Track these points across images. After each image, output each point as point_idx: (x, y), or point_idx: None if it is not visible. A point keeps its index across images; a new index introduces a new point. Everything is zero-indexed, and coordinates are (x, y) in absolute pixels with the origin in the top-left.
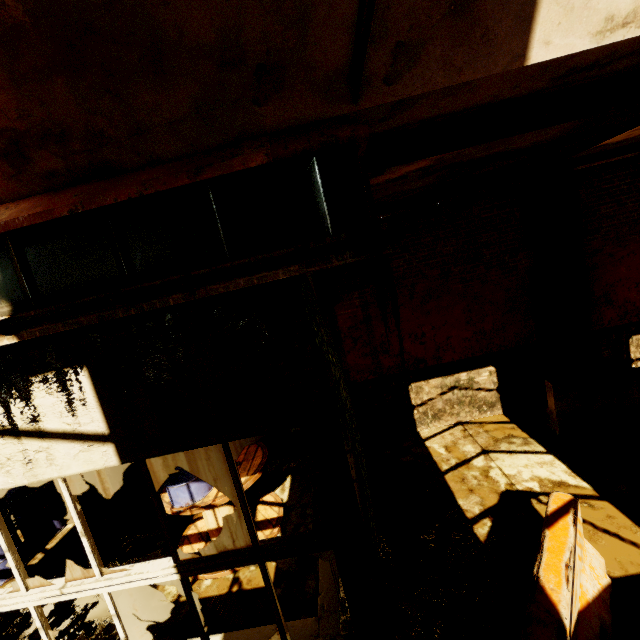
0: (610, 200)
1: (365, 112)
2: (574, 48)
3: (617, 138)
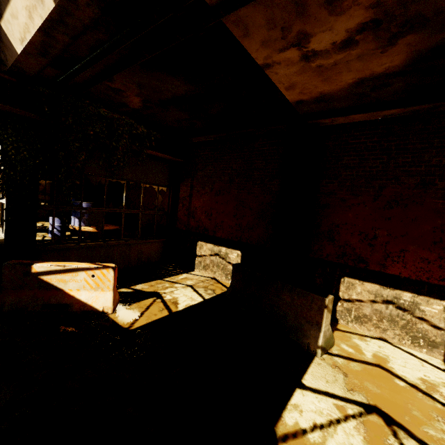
0: (353, 153)
1: (12, 69)
2: (22, 49)
3: (295, 95)
